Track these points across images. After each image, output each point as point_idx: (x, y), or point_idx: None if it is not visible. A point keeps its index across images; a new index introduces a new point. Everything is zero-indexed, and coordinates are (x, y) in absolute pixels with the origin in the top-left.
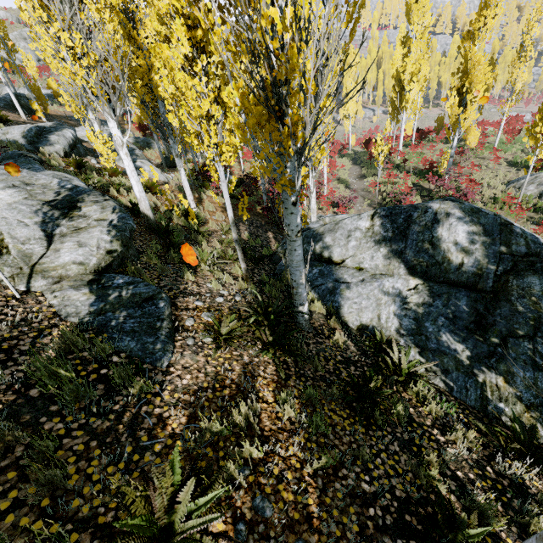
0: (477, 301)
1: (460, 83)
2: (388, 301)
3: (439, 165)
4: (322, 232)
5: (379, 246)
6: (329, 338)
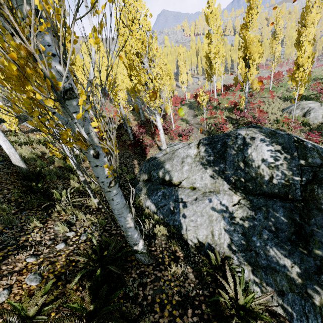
0: (292, 211)
1: (243, 54)
2: (218, 217)
3: (239, 104)
4: (163, 161)
5: (206, 168)
6: (169, 267)
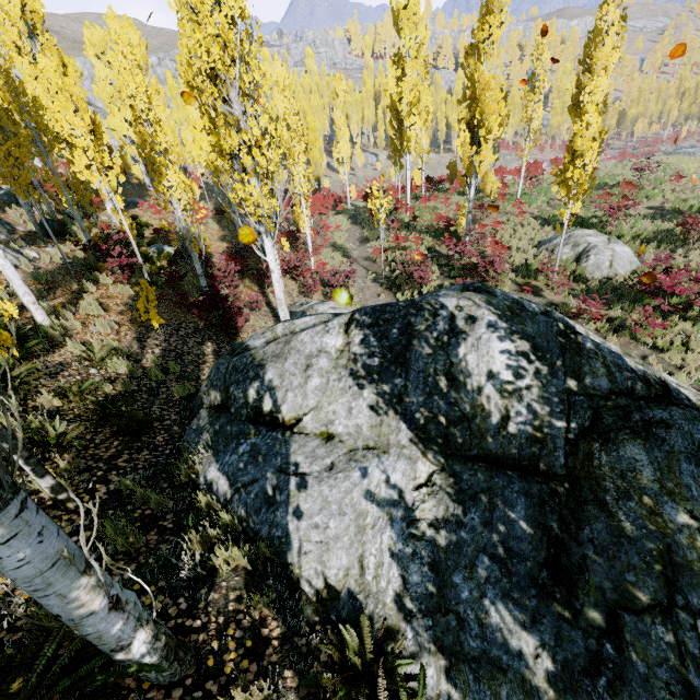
0: (544, 505)
1: (469, 114)
2: (378, 519)
3: (456, 224)
4: (262, 361)
5: (361, 386)
6: (232, 682)
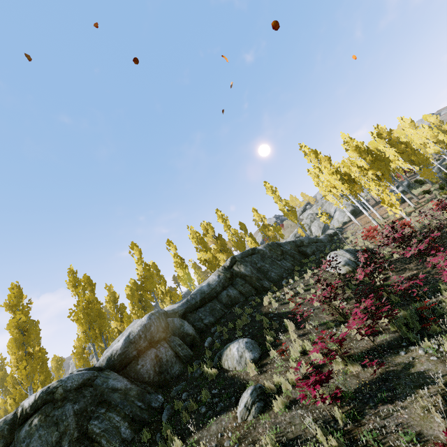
0: None
1: None
2: None
3: None
4: None
5: None
6: None
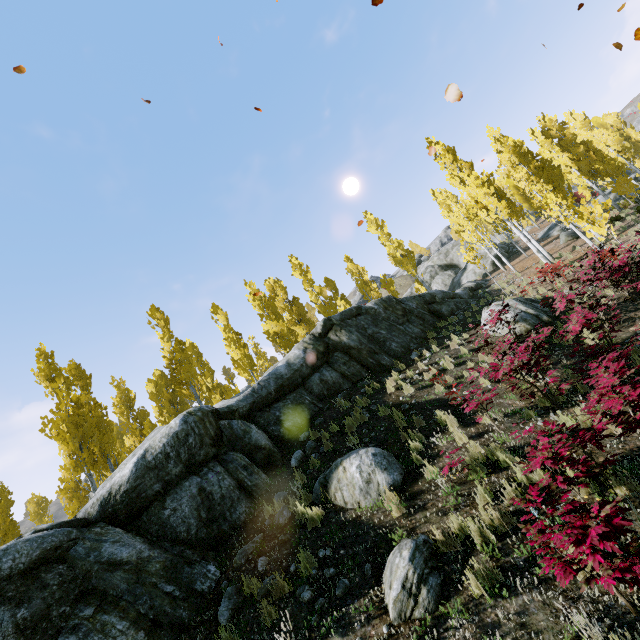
0: None
1: None
2: None
3: None
4: None
5: None
6: None
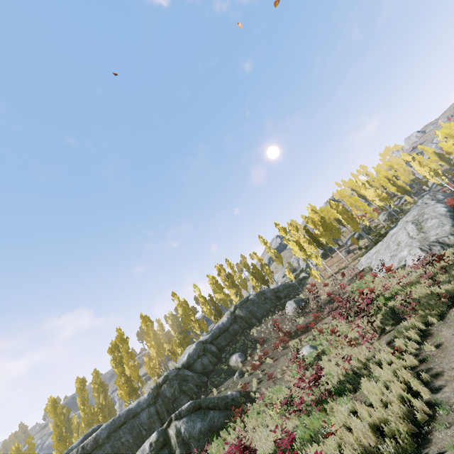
0: None
1: None
2: None
3: None
4: None
5: None
6: None
